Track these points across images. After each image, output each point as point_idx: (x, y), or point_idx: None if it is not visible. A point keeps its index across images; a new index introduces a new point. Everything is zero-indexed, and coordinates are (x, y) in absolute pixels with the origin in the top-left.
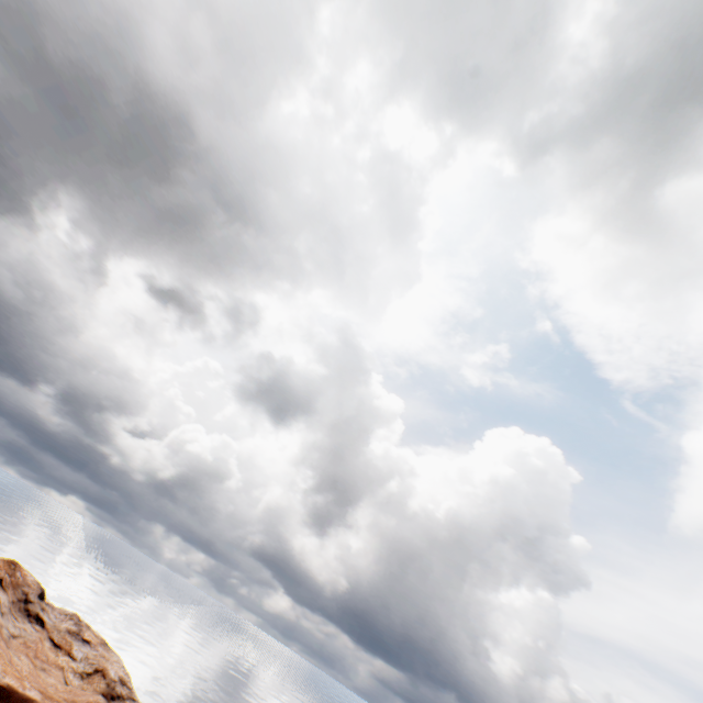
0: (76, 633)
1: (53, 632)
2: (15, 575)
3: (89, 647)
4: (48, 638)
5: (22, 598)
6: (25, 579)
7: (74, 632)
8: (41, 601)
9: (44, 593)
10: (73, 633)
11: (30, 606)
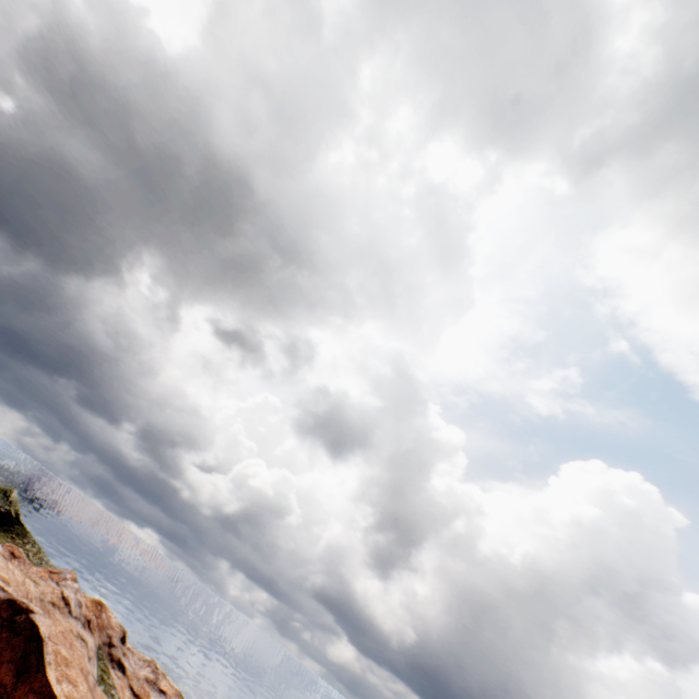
0: (153, 681)
1: (132, 679)
2: (101, 616)
3: (165, 698)
4: (128, 686)
5: (106, 641)
6: (110, 621)
7: (151, 680)
8: (122, 645)
9: (125, 637)
10: (150, 681)
11: (113, 650)
